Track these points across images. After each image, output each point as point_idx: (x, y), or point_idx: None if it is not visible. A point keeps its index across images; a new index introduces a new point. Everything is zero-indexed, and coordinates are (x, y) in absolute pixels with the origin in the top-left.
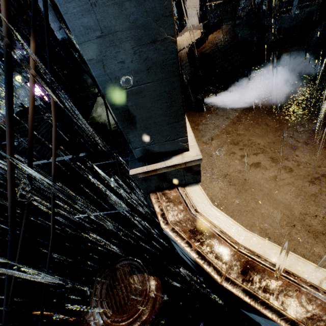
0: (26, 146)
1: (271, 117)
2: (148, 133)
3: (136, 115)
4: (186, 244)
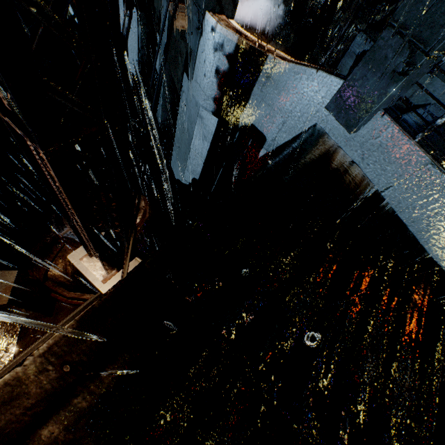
0: None
1: (258, 38)
2: None
3: None
4: (234, 33)
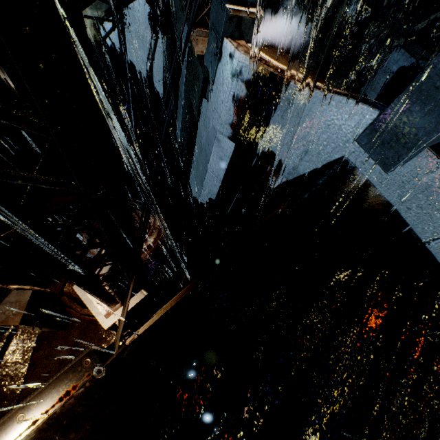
0: None
1: (282, 57)
2: None
3: None
4: (253, 59)
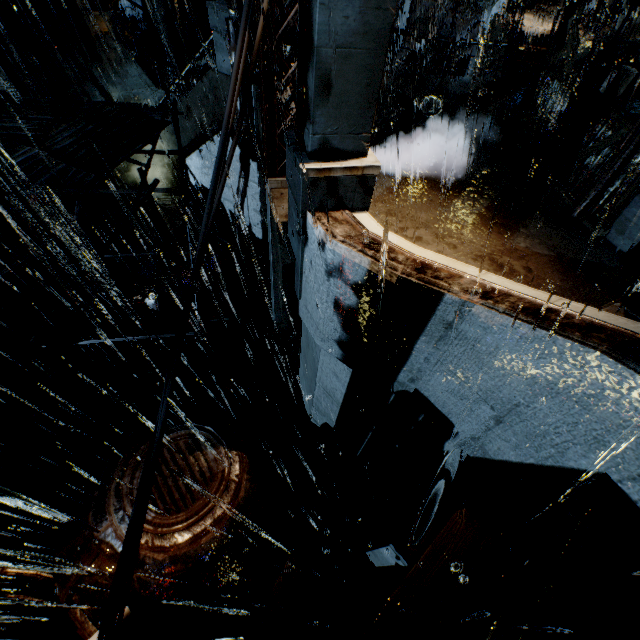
0: (31, 159)
1: (435, 192)
2: (337, 116)
3: (334, 86)
4: (361, 251)
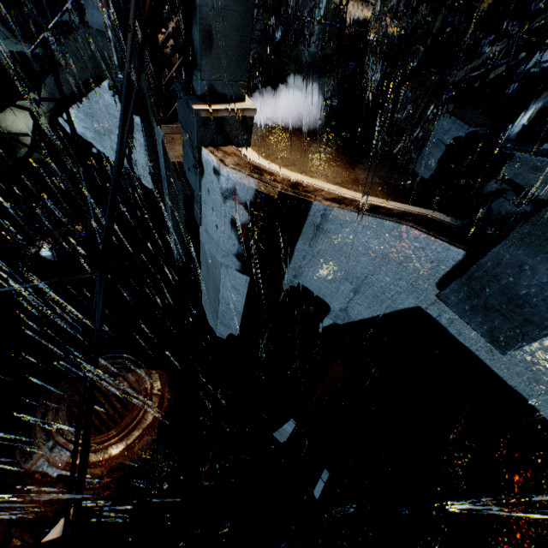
0: None
1: (297, 139)
2: (219, 65)
3: (215, 40)
4: (249, 175)
